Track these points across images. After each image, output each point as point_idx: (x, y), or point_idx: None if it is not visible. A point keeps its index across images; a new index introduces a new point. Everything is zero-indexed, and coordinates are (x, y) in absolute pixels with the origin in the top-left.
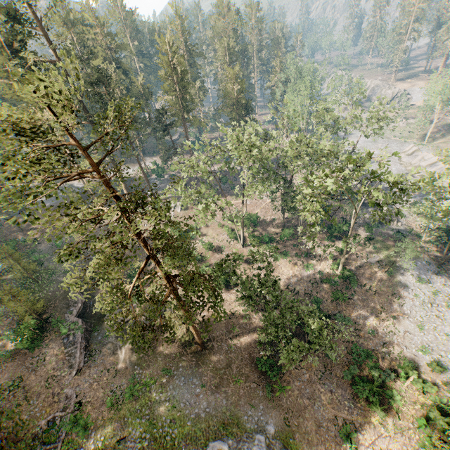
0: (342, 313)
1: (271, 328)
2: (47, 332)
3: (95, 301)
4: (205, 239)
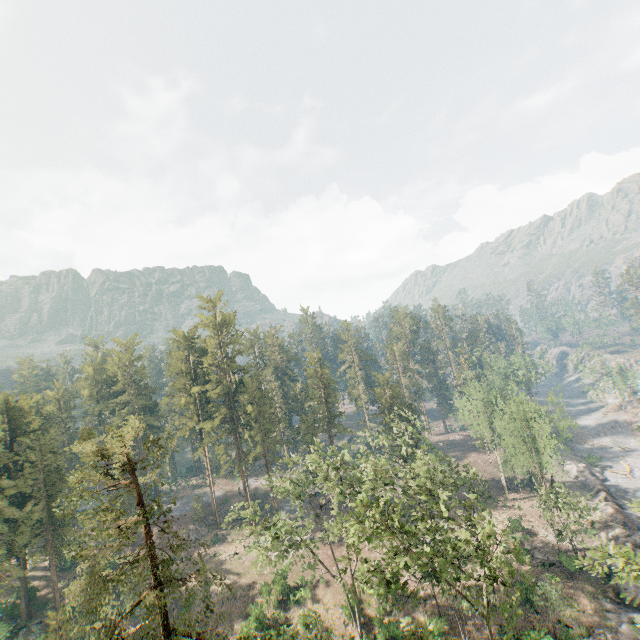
0: None
1: None
2: None
3: None
4: (315, 608)
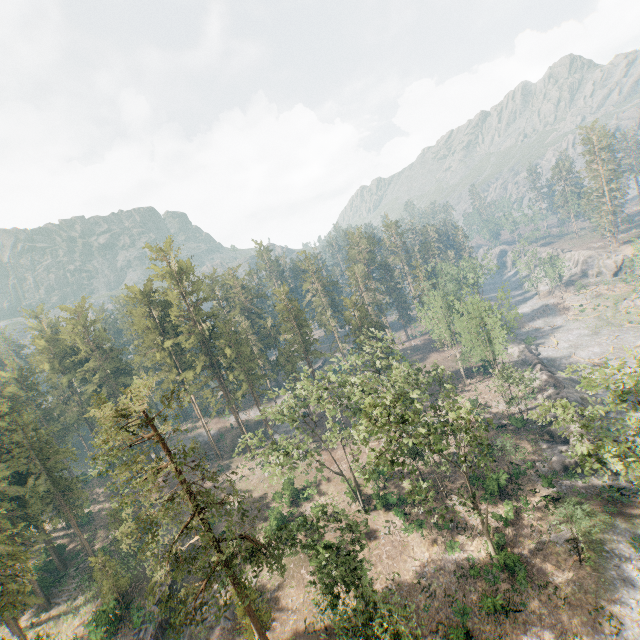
0: (503, 638)
1: (345, 636)
2: (123, 621)
3: (182, 585)
4: (323, 500)
